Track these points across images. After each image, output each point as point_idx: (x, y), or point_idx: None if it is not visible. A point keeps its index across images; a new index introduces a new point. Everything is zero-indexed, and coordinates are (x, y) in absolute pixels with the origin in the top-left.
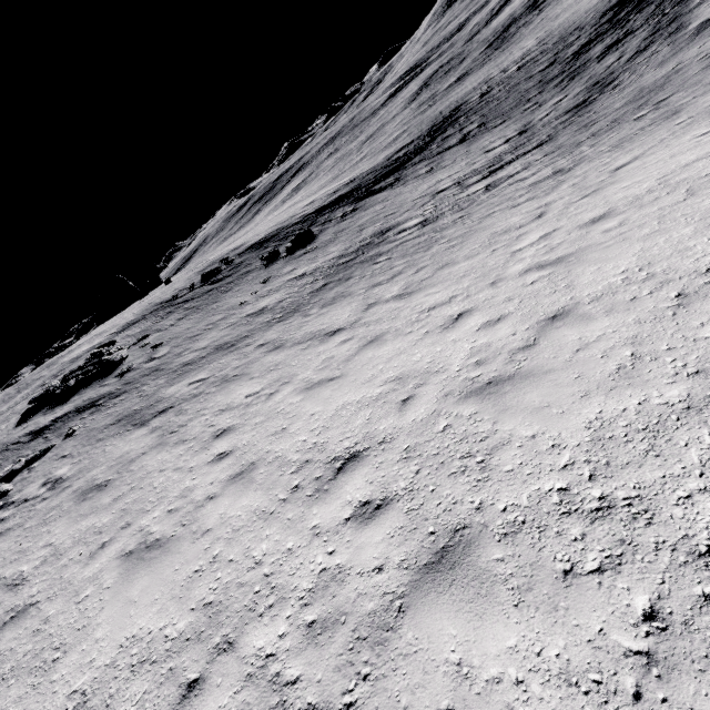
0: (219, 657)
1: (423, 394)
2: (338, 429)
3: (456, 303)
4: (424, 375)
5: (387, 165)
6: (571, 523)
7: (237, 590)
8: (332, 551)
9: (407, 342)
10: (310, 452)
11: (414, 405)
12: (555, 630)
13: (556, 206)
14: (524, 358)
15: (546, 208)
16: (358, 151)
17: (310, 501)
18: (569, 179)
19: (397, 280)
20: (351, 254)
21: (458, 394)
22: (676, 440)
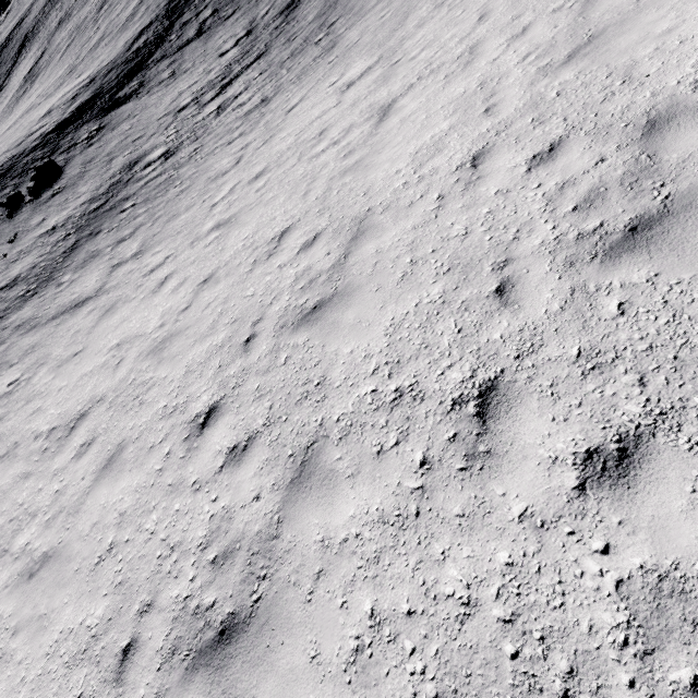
0: (1, 560)
1: (128, 357)
2: (75, 398)
3: (167, 265)
4: (133, 340)
5: (128, 60)
6: (161, 423)
7: (9, 524)
8: (62, 480)
9: (130, 309)
10: (55, 421)
11: (122, 367)
12: (139, 474)
13: (249, 151)
14: (182, 319)
15: (245, 150)
16: (95, 24)
17: (53, 456)
18: (267, 113)
19: (138, 234)
20: (101, 197)
21: (145, 353)
22: (209, 366)
